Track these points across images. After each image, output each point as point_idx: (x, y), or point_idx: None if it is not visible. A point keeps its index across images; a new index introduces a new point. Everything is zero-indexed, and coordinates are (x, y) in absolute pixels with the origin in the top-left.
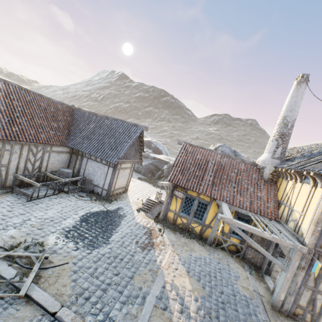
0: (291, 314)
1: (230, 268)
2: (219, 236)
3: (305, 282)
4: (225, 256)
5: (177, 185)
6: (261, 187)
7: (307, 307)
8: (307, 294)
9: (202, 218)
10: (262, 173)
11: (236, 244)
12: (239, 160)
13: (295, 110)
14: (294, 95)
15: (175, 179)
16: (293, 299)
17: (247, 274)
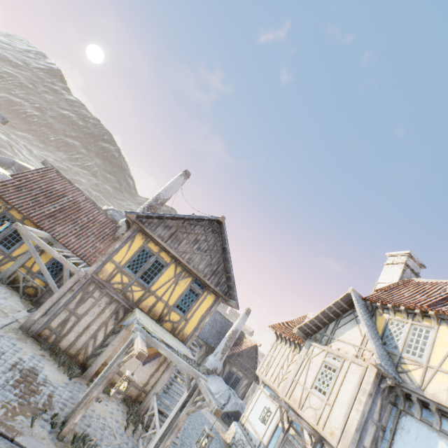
0: (36, 335)
1: (4, 299)
2: (21, 271)
3: (68, 303)
4: (11, 293)
5: (0, 197)
6: (106, 241)
7: (57, 328)
8: (64, 315)
9: (12, 247)
10: (117, 231)
11: (38, 286)
12: (104, 212)
13: (169, 192)
14: (174, 181)
15: (1, 189)
16: (47, 319)
17: (23, 310)
